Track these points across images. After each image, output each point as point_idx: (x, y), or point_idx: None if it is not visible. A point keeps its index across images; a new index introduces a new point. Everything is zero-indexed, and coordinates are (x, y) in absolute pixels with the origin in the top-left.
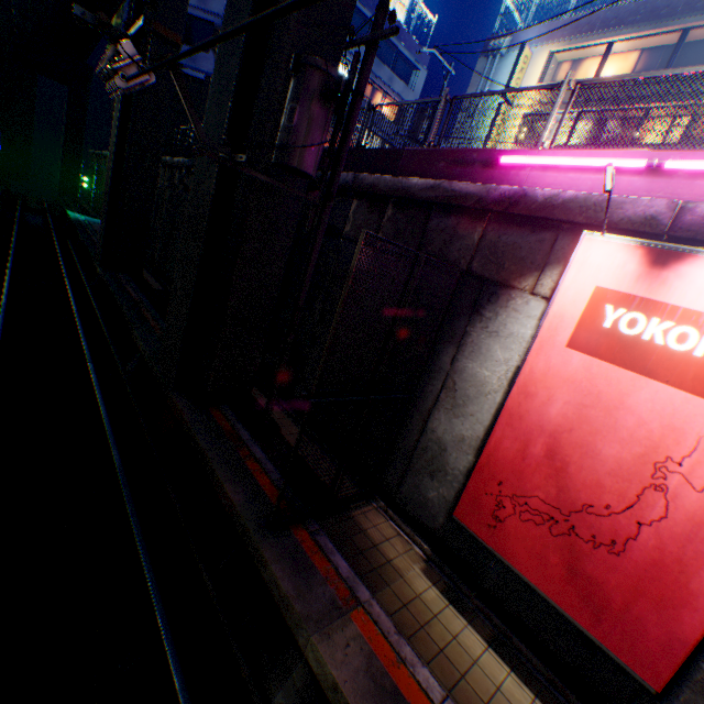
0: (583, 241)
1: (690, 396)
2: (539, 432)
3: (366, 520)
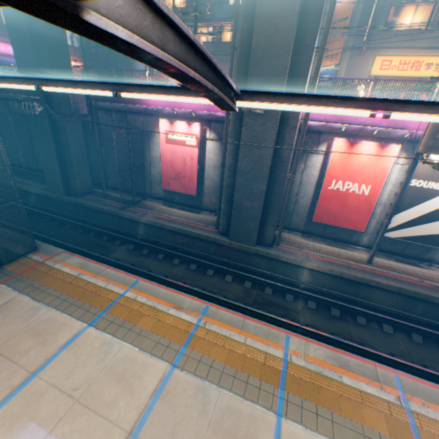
0: (160, 121)
1: (183, 147)
2: (168, 163)
3: (146, 203)
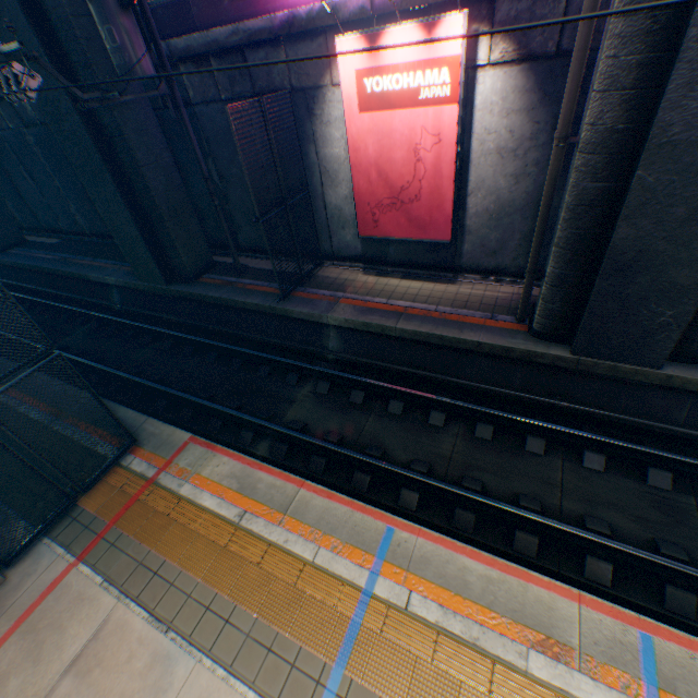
0: (337, 45)
1: (411, 111)
2: (371, 168)
3: (326, 274)
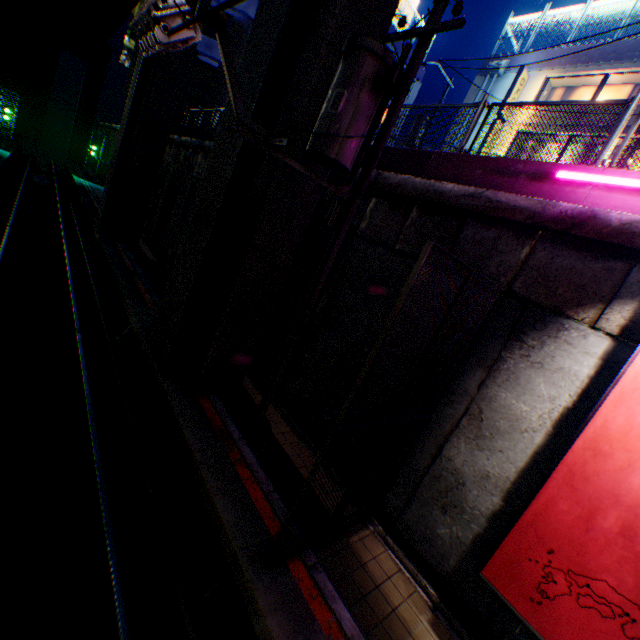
0: None
1: None
2: (612, 502)
3: (365, 550)
